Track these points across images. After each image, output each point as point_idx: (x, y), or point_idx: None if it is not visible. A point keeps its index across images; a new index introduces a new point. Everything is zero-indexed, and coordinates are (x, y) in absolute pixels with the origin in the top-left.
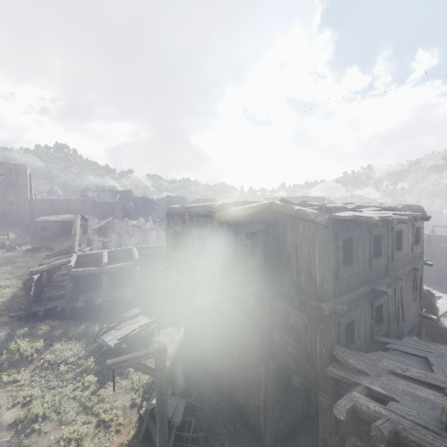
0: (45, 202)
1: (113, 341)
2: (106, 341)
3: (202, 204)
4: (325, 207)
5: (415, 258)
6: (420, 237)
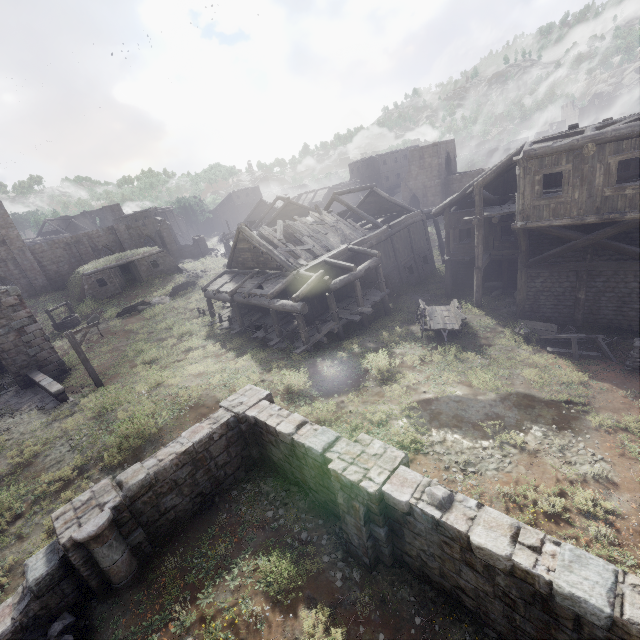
0: (54, 247)
1: (448, 326)
2: (444, 328)
3: (628, 125)
4: None
5: None
6: None
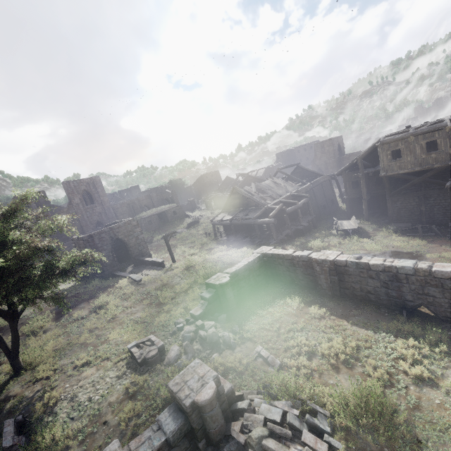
0: (122, 206)
1: (351, 227)
2: (349, 228)
3: (426, 127)
4: None
5: None
6: None
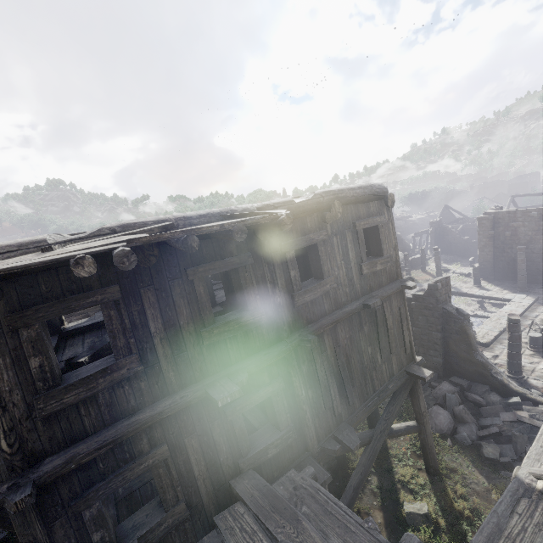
0: None
1: None
2: None
3: None
4: None
5: (377, 281)
6: (382, 242)
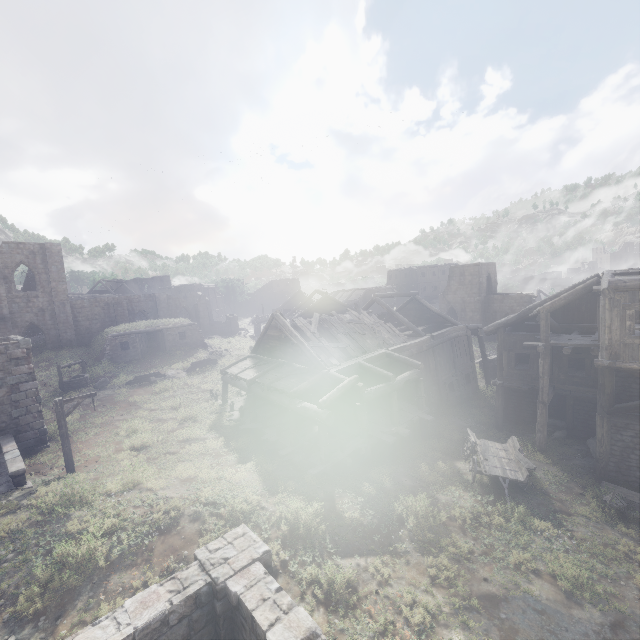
0: (94, 305)
1: (509, 474)
2: (504, 476)
3: None
4: None
5: None
6: None
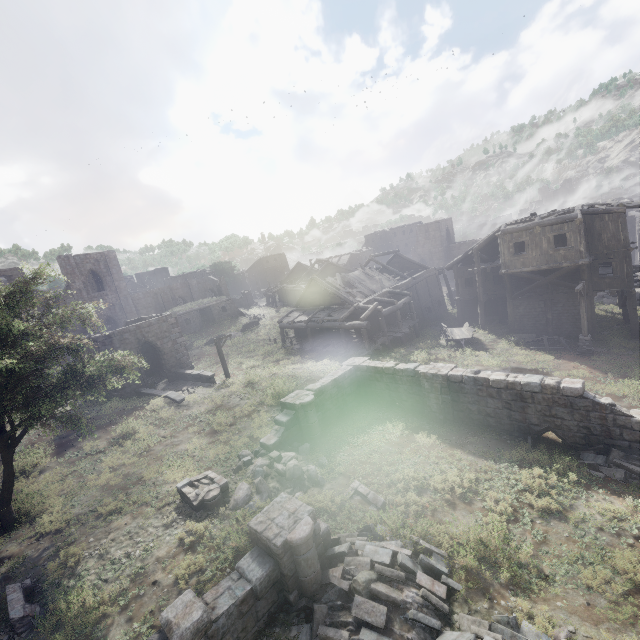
0: (147, 296)
1: (464, 337)
2: (462, 338)
3: (554, 218)
4: (621, 204)
5: None
6: None
